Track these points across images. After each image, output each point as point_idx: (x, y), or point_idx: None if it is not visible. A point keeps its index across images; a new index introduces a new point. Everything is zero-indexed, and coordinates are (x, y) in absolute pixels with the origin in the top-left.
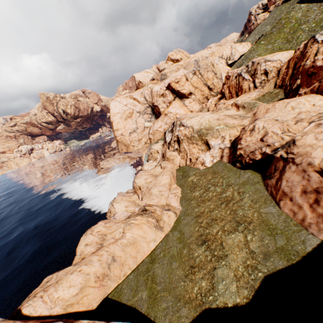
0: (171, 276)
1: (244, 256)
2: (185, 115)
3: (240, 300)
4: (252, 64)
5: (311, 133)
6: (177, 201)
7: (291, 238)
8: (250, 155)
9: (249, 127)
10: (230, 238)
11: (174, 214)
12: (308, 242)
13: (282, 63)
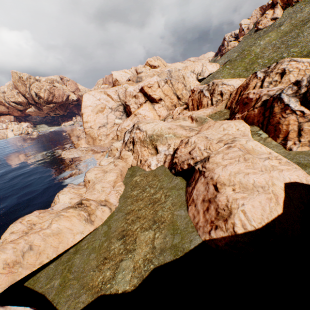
0: (85, 266)
1: (147, 251)
2: (145, 120)
3: (129, 287)
4: (212, 84)
5: (221, 153)
6: (117, 198)
7: (185, 237)
8: (181, 164)
9: (185, 140)
10: (144, 234)
11: (109, 209)
12: (194, 241)
13: (234, 88)
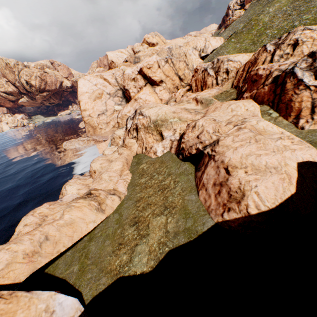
0: (101, 252)
1: (161, 235)
2: (147, 105)
3: (146, 269)
4: (217, 61)
5: (231, 135)
6: (125, 186)
7: (197, 221)
8: (189, 149)
9: (192, 124)
10: (156, 220)
11: (119, 198)
12: (207, 224)
13: (241, 65)
